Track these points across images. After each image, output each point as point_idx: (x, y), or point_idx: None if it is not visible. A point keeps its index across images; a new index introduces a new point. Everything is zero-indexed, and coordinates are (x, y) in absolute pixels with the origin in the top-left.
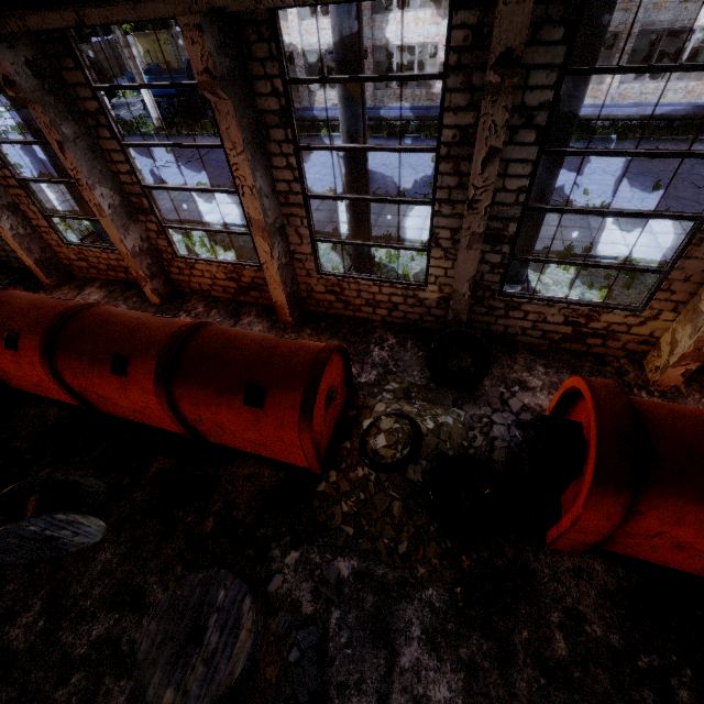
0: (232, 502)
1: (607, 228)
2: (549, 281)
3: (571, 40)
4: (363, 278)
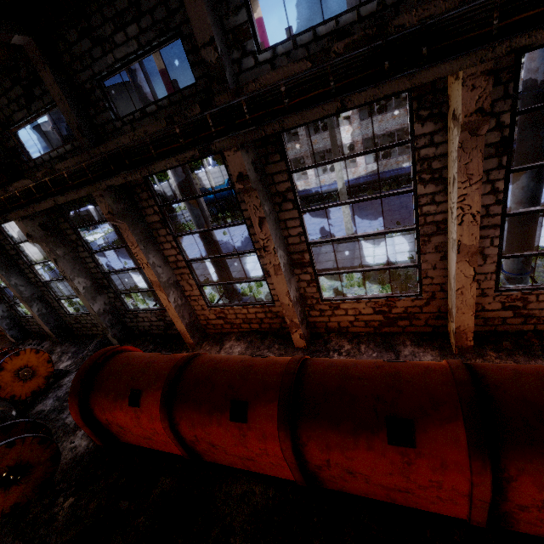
0: None
1: None
2: None
3: None
4: None
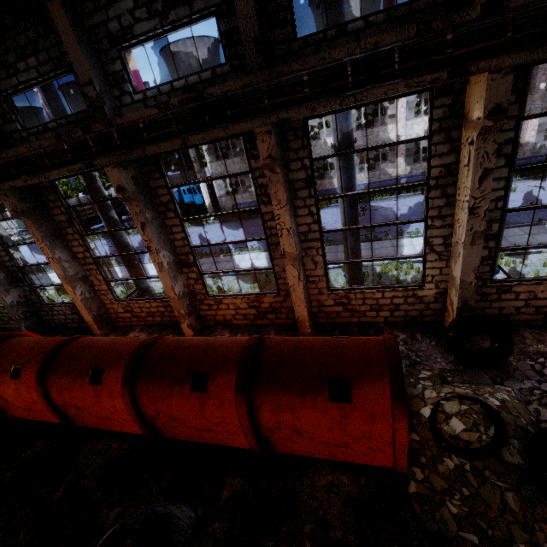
0: (323, 520)
1: (516, 234)
2: (498, 274)
3: (520, 100)
4: (367, 288)
